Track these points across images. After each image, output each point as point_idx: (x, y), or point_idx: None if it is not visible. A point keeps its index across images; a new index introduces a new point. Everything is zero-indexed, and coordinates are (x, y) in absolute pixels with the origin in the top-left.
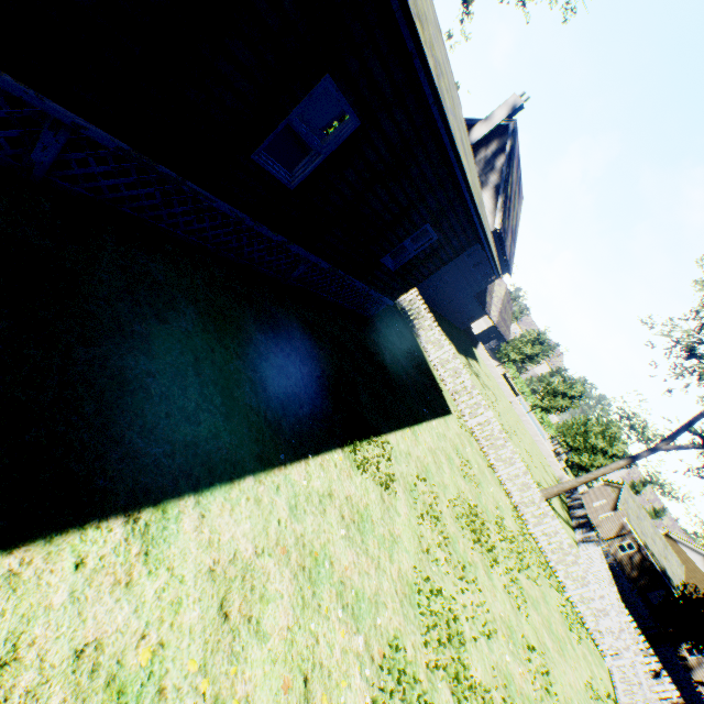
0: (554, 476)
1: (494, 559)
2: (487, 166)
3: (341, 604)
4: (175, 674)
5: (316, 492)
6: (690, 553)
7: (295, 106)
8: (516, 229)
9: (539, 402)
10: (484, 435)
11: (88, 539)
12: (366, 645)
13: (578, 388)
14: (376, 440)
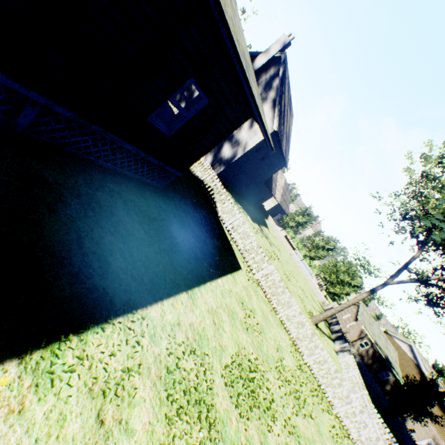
0: (319, 302)
1: (272, 416)
2: (267, 86)
3: None
4: None
5: None
6: (399, 343)
7: None
8: (289, 136)
9: (308, 253)
10: (268, 284)
11: None
12: None
13: (331, 243)
14: (120, 321)
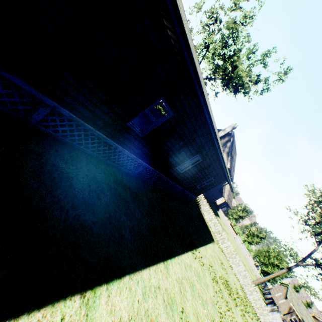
0: (256, 277)
1: (236, 303)
2: (224, 145)
3: (199, 299)
4: (177, 301)
5: (188, 264)
6: None
7: (189, 159)
8: (234, 165)
9: (247, 238)
10: (227, 251)
11: (160, 266)
12: (206, 313)
13: (263, 233)
14: (197, 249)
